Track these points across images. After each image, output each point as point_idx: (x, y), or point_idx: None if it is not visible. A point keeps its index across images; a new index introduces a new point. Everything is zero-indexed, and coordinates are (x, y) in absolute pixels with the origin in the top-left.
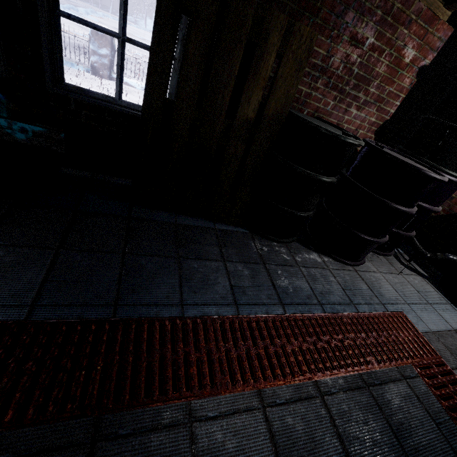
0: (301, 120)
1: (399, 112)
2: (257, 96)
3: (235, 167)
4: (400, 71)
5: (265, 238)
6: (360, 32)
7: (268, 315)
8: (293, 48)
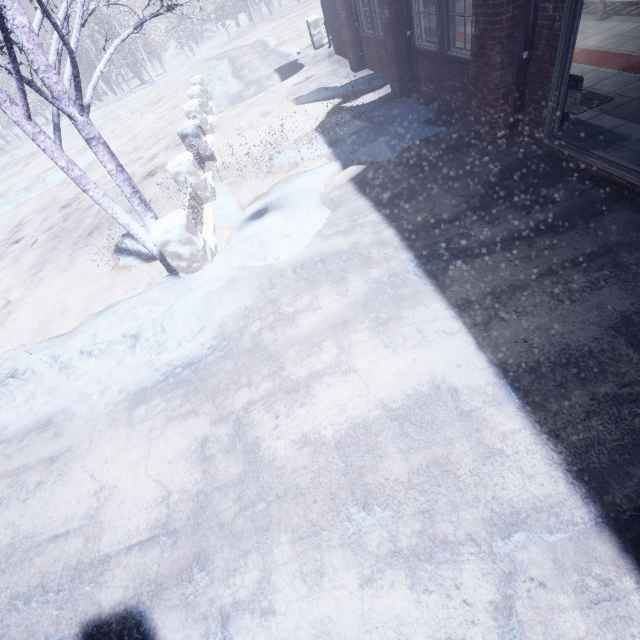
0: None
1: None
2: None
3: None
4: None
5: None
6: None
7: None
8: None
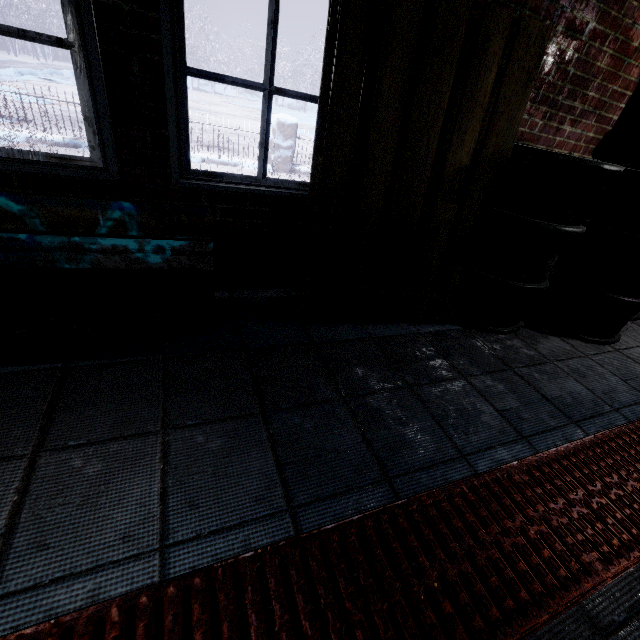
0: (541, 153)
1: (624, 117)
2: (472, 133)
3: (445, 239)
4: (627, 60)
5: (487, 332)
6: (578, 17)
7: (571, 443)
8: (519, 55)
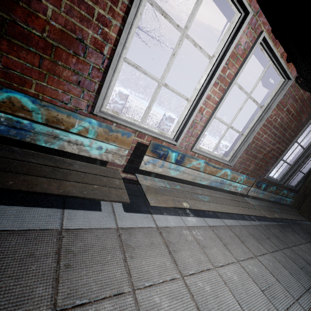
0: None
1: None
2: None
3: None
4: None
5: None
6: None
7: None
8: None
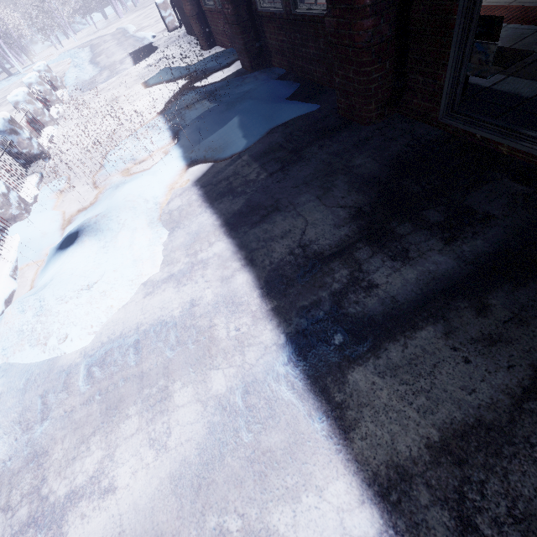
0: None
1: None
2: None
3: None
4: None
5: None
6: None
7: None
8: None
